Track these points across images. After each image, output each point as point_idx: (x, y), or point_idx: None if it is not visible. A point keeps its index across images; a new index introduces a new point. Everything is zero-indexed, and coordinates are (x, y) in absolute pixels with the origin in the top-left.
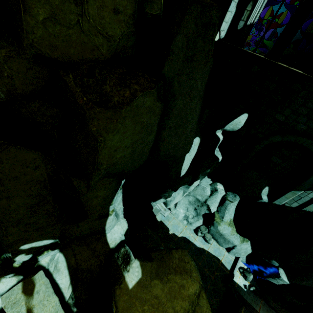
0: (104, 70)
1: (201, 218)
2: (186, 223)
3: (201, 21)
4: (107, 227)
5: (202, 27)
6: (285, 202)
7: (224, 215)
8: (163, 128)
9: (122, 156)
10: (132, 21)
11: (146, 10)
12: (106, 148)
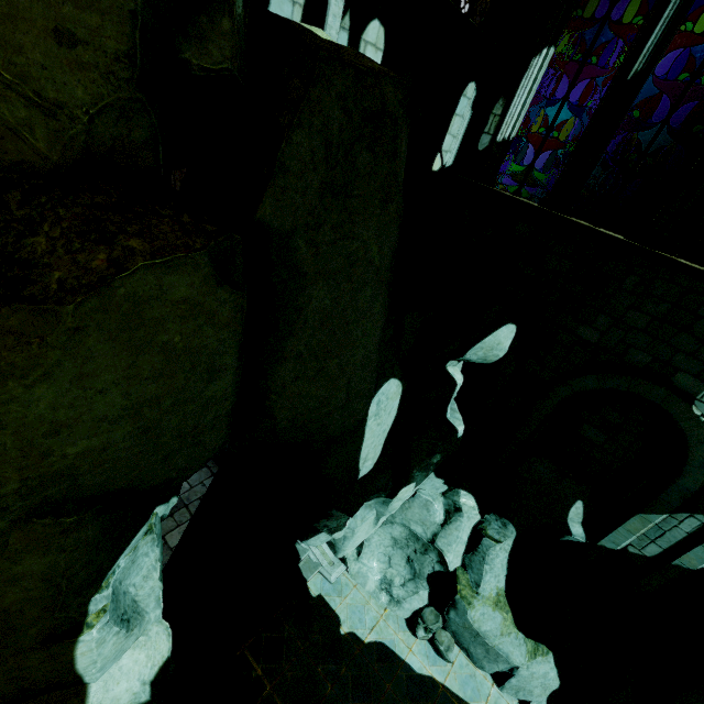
0: (41, 195)
1: (424, 587)
2: (386, 600)
3: (361, 107)
4: (83, 667)
5: (364, 119)
6: (628, 543)
7: (482, 579)
8: (277, 360)
9: (94, 447)
10: (129, 73)
11: (187, 56)
12: (7, 428)
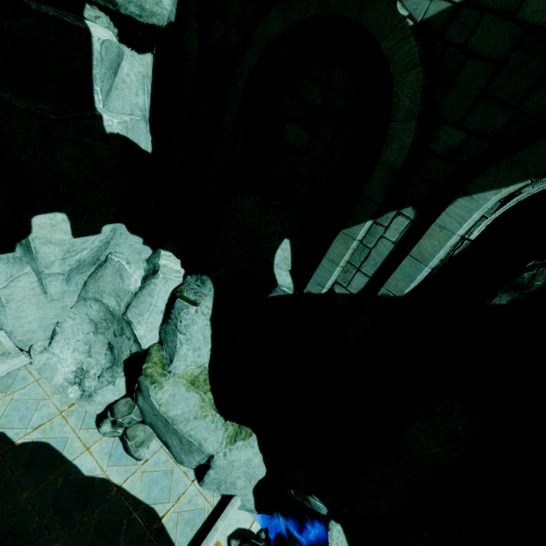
0: None
1: (120, 374)
2: (77, 395)
3: None
4: None
5: None
6: (335, 282)
7: (175, 353)
8: None
9: None
10: None
11: None
12: None
